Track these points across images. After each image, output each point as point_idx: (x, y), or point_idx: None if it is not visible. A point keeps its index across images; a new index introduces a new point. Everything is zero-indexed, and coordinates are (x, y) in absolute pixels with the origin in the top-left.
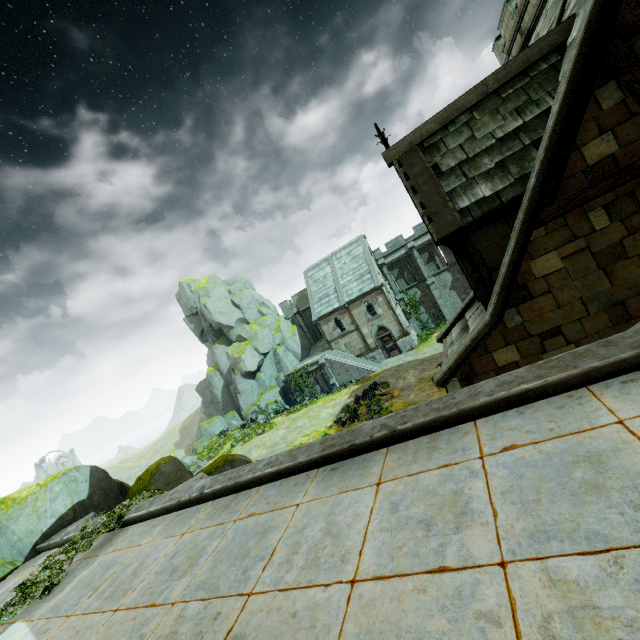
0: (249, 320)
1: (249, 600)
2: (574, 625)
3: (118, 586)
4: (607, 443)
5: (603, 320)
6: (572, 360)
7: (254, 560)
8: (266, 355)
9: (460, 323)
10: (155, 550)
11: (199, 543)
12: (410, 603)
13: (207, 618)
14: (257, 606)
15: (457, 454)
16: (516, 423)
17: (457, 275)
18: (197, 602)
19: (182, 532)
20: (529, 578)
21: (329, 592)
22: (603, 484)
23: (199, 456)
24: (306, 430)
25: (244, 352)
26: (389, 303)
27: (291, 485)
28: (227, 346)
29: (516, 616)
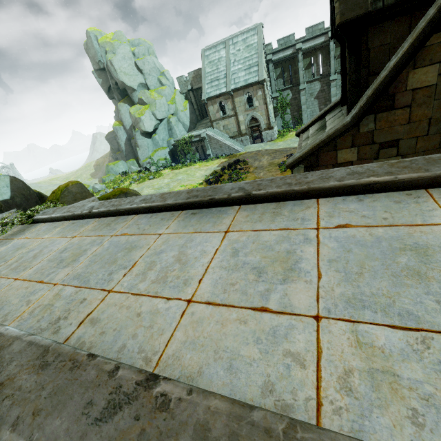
0: (150, 87)
1: (108, 295)
2: (372, 385)
3: (21, 263)
4: (436, 240)
5: (434, 142)
6: (425, 164)
7: (119, 267)
8: (161, 121)
9: (319, 123)
10: (52, 244)
11: (83, 246)
12: (231, 329)
13: (76, 301)
14: (113, 301)
15: (297, 222)
16: (354, 207)
17: (325, 87)
18: (71, 287)
19: (73, 236)
20: (338, 335)
21: (169, 304)
22: (425, 273)
23: (106, 186)
24: (184, 182)
25: (143, 114)
26: (265, 98)
27: (158, 219)
28: (130, 106)
29: (320, 363)
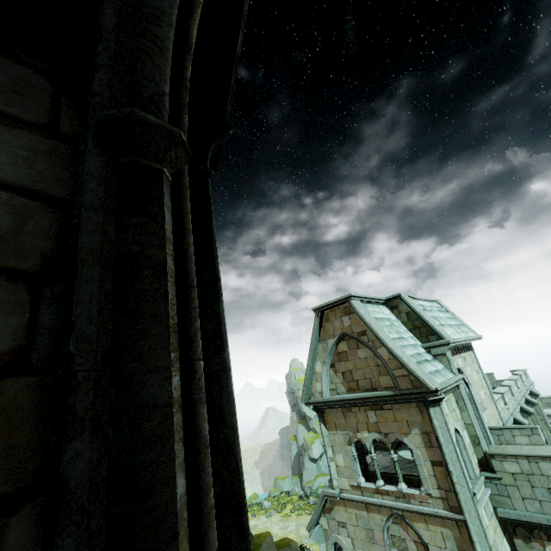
0: None
1: None
2: None
3: None
4: None
5: None
6: None
7: None
8: None
9: None
10: None
11: None
12: None
13: None
14: None
15: None
16: None
17: None
18: None
19: None
20: None
21: None
22: None
23: (272, 504)
24: None
25: (314, 443)
26: None
27: None
28: (305, 428)
29: None
